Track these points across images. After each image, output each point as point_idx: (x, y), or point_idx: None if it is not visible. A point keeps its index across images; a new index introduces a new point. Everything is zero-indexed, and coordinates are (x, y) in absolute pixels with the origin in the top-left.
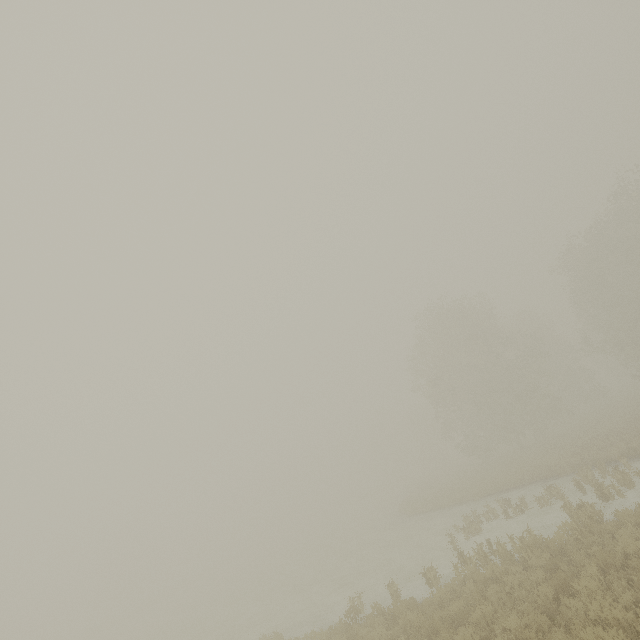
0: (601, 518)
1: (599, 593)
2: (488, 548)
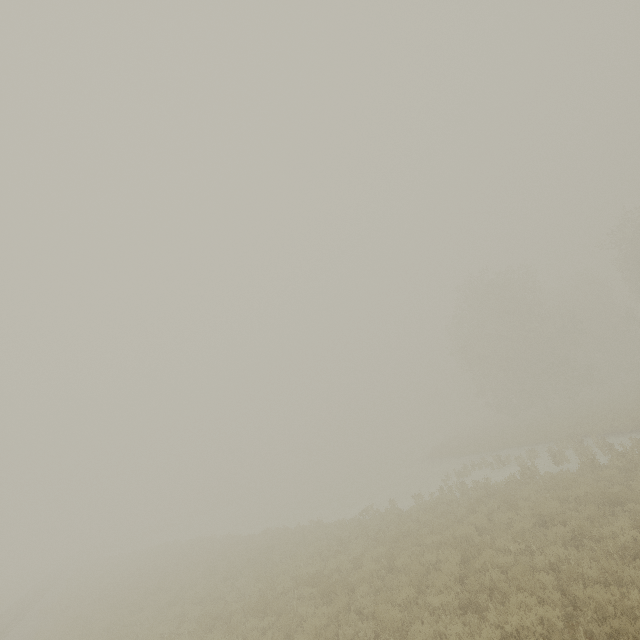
0: (535, 476)
1: (485, 513)
2: (461, 486)
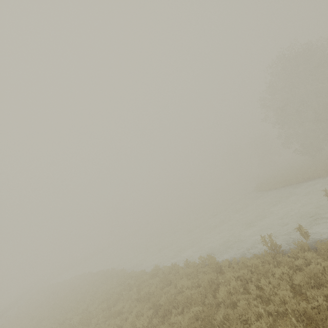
0: None
1: None
2: None
